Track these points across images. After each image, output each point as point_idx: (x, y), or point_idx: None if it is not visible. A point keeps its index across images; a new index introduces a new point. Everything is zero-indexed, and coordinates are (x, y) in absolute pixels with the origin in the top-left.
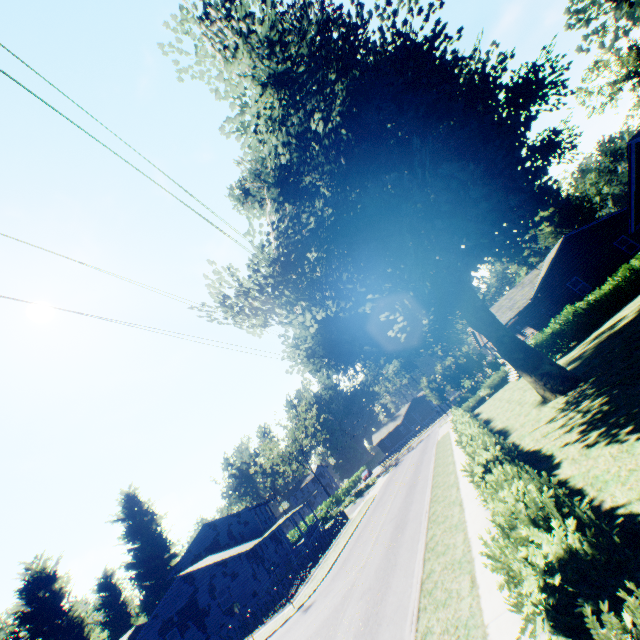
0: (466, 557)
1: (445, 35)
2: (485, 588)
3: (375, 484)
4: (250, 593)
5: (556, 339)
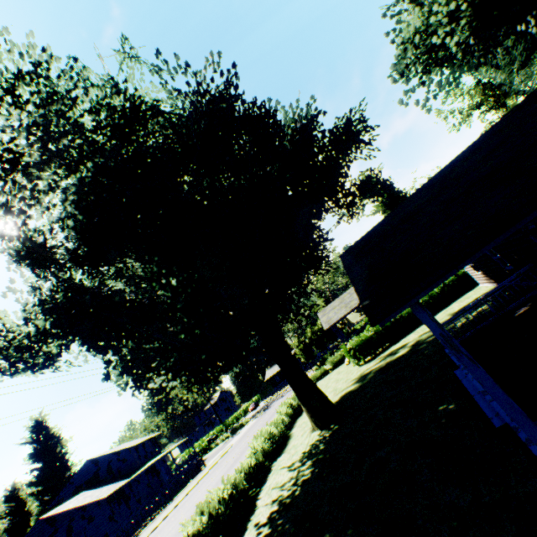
0: None
1: (242, 100)
2: None
3: (245, 426)
4: (102, 535)
5: (367, 345)
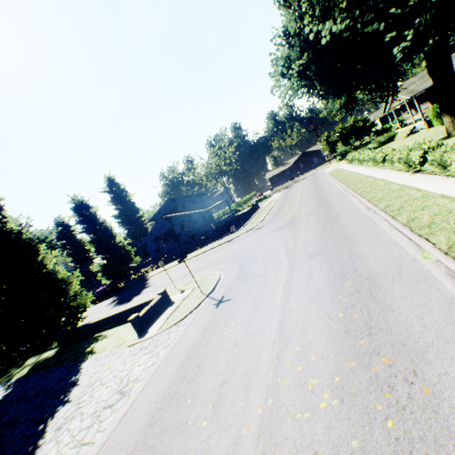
0: (405, 187)
1: None
2: (432, 189)
3: (272, 196)
4: (203, 231)
5: None
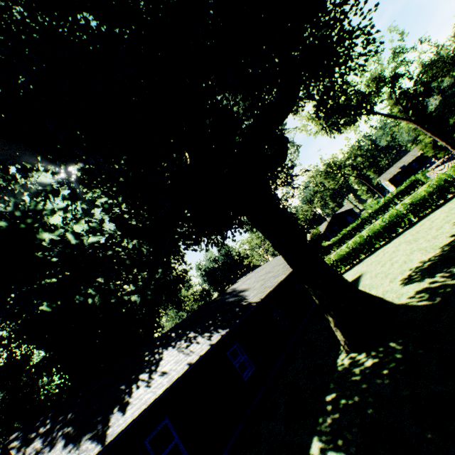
0: None
1: None
2: None
3: None
4: None
5: None
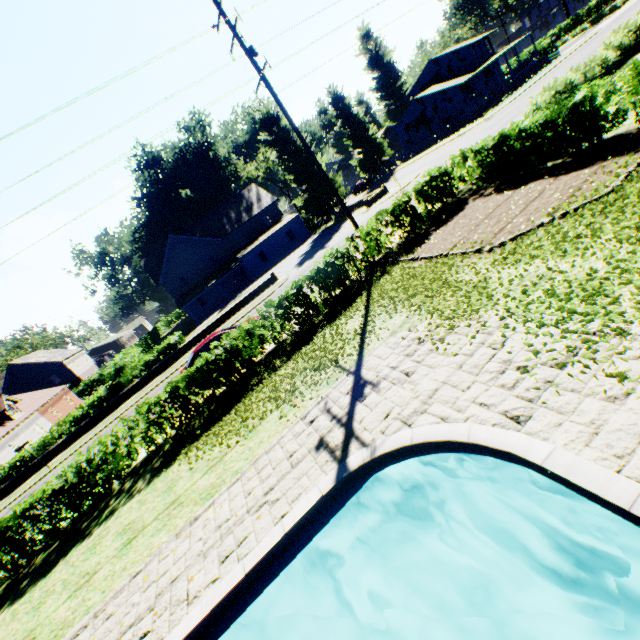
0: None
1: None
2: None
3: (620, 9)
4: (459, 113)
5: None
